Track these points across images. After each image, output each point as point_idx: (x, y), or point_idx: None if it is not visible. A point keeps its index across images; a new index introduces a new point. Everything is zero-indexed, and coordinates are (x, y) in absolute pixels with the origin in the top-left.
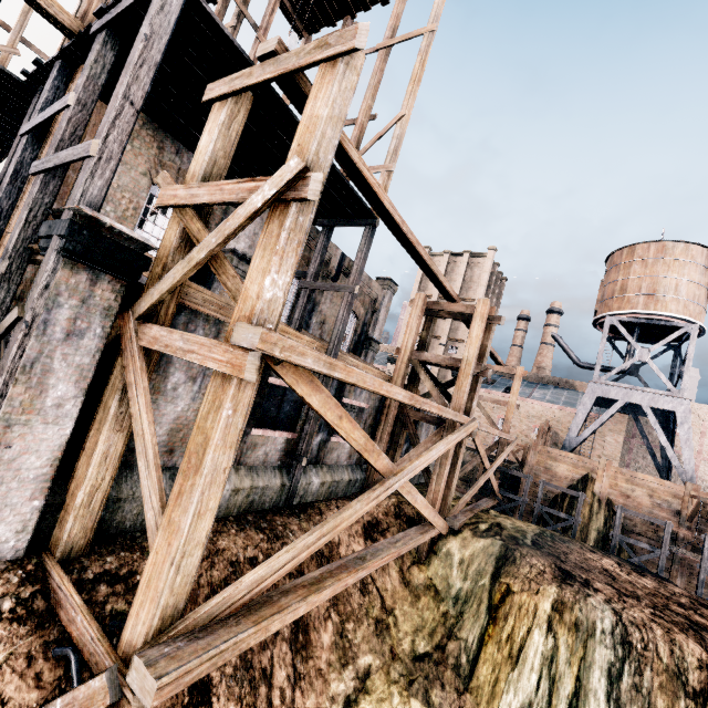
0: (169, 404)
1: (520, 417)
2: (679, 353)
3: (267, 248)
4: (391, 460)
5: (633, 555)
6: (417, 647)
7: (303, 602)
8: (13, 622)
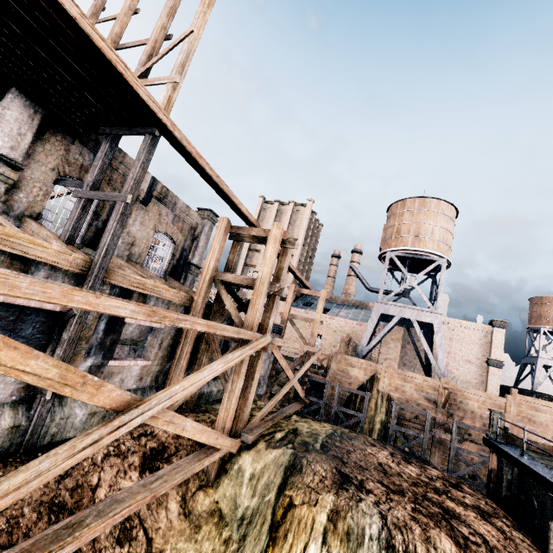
0: None
1: (330, 331)
2: (435, 280)
3: None
4: None
5: (404, 442)
6: None
7: None
8: None
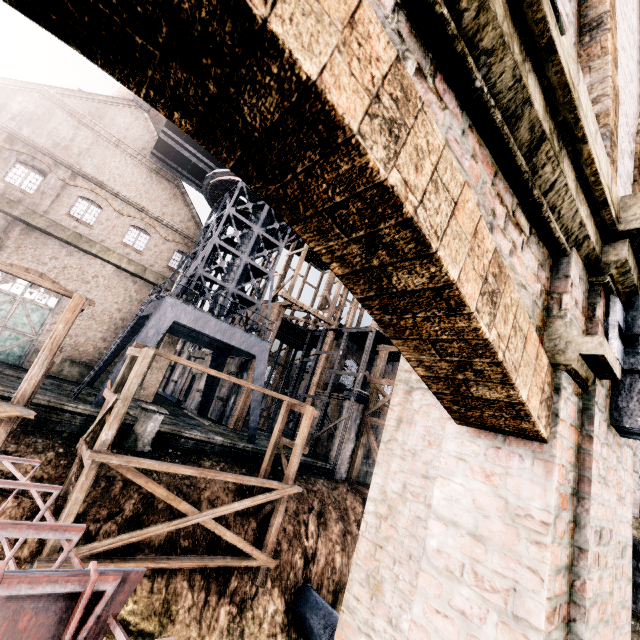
0: (368, 441)
1: None
2: None
3: None
4: None
5: None
6: None
7: None
8: (351, 492)
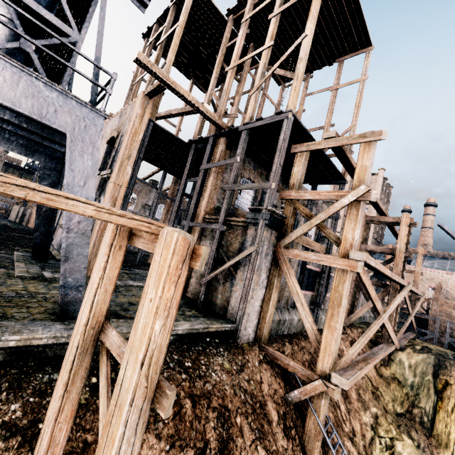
0: None
1: None
2: None
3: (352, 219)
4: (351, 307)
5: None
6: (396, 409)
7: (367, 366)
8: (265, 363)
